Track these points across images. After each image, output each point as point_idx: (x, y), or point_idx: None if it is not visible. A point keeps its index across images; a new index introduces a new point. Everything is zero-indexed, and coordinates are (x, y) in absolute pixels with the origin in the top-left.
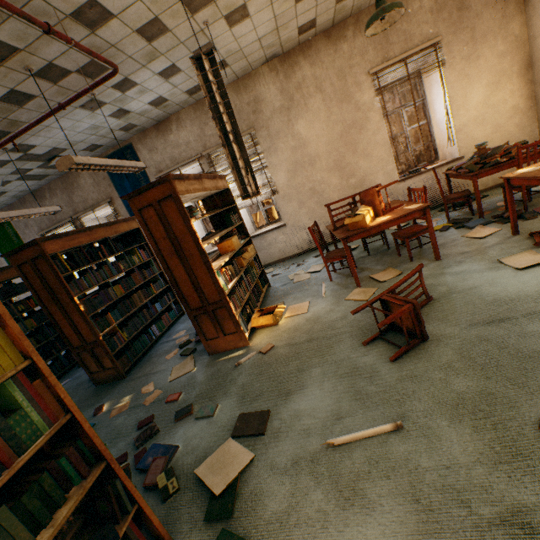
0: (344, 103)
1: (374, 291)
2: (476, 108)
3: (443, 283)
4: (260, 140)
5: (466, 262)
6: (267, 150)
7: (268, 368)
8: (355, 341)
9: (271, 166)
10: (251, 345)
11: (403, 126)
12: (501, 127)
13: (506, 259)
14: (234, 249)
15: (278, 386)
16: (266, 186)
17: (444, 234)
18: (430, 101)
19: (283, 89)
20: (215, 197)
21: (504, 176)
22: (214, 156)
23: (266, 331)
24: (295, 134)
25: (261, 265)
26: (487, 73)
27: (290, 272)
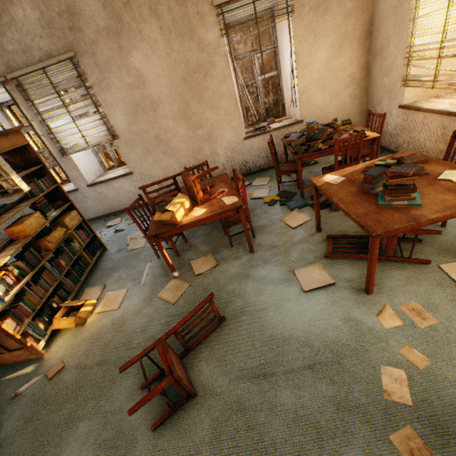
0: (186, 38)
1: (185, 289)
2: (319, 71)
3: (242, 294)
4: (86, 69)
5: (270, 264)
6: (98, 84)
7: (42, 409)
8: (138, 378)
9: (106, 105)
10: (46, 357)
11: (255, 74)
12: (338, 95)
13: (299, 271)
14: (31, 234)
15: (35, 452)
16: (103, 128)
17: (269, 211)
18: (281, 51)
19: (107, 1)
20: (12, 153)
21: (313, 181)
22: (26, 82)
23: (70, 333)
24: (131, 69)
25: (92, 230)
26: (332, 33)
27: (133, 230)
